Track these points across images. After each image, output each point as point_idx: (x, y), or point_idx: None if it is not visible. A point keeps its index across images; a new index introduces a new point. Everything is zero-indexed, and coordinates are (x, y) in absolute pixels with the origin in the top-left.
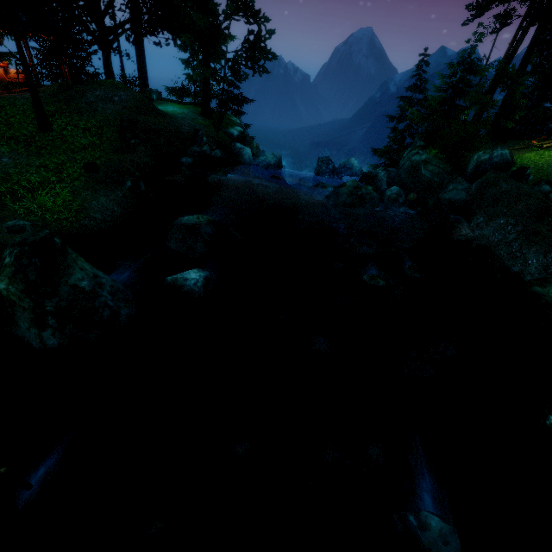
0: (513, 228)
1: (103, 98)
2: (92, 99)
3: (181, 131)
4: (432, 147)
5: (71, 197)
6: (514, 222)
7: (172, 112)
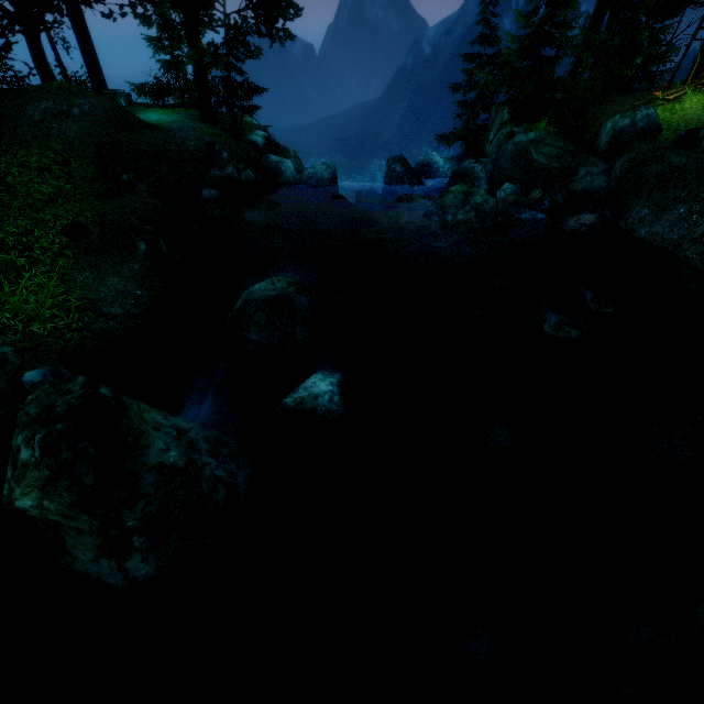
0: (701, 217)
1: (54, 114)
2: (38, 117)
3: (186, 149)
4: (519, 120)
5: (61, 287)
6: (701, 209)
7: (158, 122)
